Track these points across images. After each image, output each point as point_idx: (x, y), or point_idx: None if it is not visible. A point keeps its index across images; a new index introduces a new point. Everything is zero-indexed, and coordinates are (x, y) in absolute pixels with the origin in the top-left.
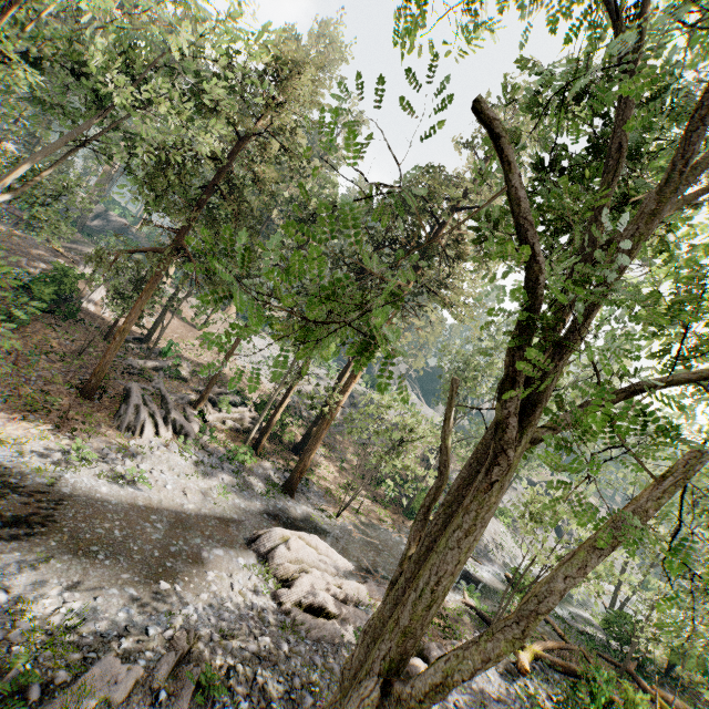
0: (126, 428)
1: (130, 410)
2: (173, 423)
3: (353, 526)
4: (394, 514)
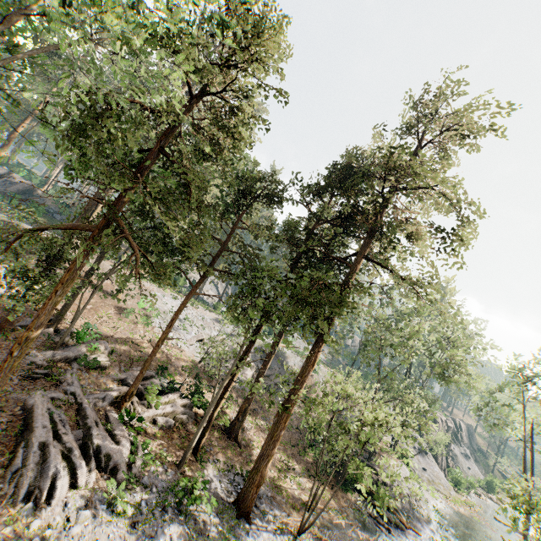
0: (25, 495)
1: (32, 457)
2: (95, 453)
3: (317, 540)
4: (332, 489)
